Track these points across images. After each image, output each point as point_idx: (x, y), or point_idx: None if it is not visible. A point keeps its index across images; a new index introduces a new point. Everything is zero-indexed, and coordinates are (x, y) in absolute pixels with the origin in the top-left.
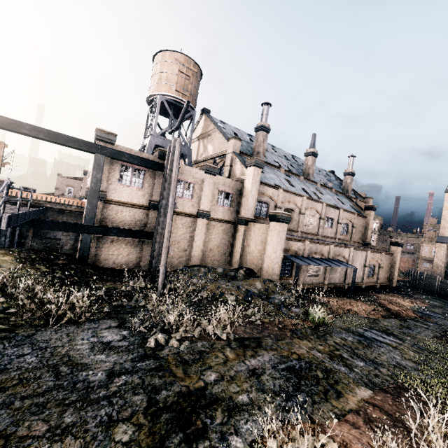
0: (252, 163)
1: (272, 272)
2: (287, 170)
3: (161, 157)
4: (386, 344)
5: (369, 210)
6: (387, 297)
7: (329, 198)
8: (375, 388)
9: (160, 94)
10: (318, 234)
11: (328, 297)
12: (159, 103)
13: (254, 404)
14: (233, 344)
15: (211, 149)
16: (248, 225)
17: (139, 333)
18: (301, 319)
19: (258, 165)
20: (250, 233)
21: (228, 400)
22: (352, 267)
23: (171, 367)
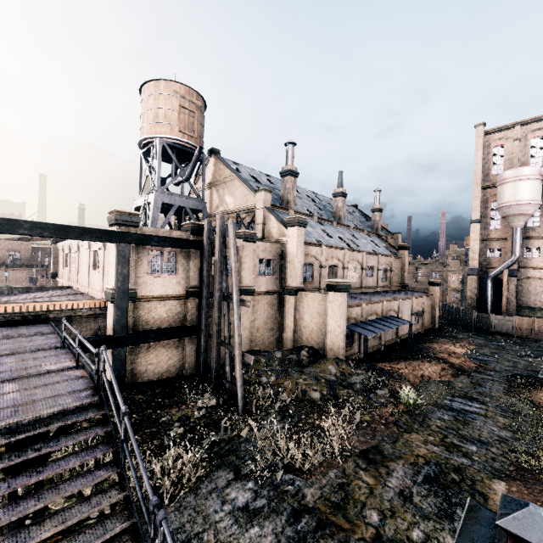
0: (294, 223)
1: (339, 348)
2: (319, 217)
3: (194, 232)
4: (476, 413)
5: (404, 250)
6: (440, 346)
7: (365, 243)
8: (502, 476)
9: (159, 137)
10: (362, 287)
11: (395, 363)
12: (160, 149)
13: (431, 538)
14: (361, 464)
15: (231, 201)
16: (298, 294)
17: (265, 480)
18: (392, 404)
19: (301, 224)
20: (302, 304)
21: (408, 541)
22: (407, 322)
23: (330, 518)
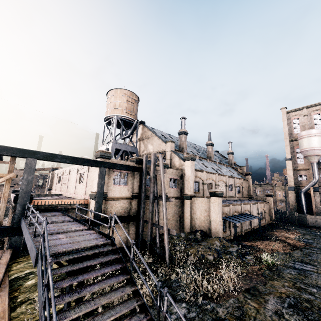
0: (188, 158)
1: (219, 231)
2: (199, 156)
3: (137, 162)
4: (311, 271)
5: (248, 175)
6: (279, 233)
7: (226, 171)
8: None
9: (116, 115)
10: (227, 197)
11: (253, 242)
12: (116, 121)
13: None
14: (247, 296)
15: (151, 147)
16: (192, 199)
17: (192, 303)
18: (258, 264)
19: (192, 159)
20: (194, 205)
21: None
22: (257, 217)
23: None
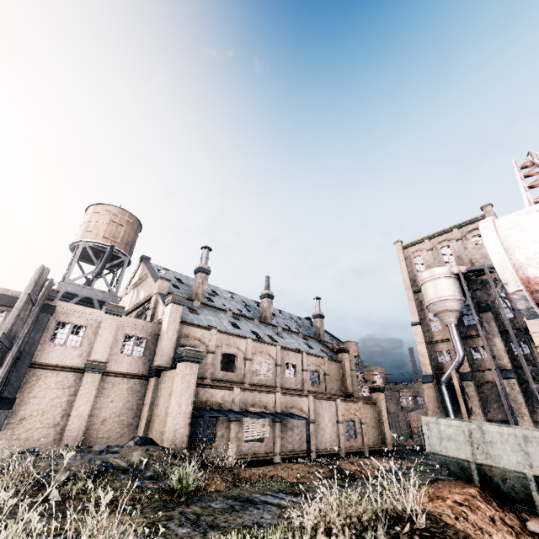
0: (170, 300)
1: (174, 436)
2: (236, 313)
3: None
4: (274, 505)
5: (342, 352)
6: (361, 459)
7: (291, 342)
8: None
9: (84, 241)
10: (275, 386)
11: (260, 466)
12: (81, 249)
13: None
14: None
15: (142, 294)
16: (161, 375)
17: None
18: (164, 492)
19: (177, 302)
20: (161, 386)
21: None
22: (303, 418)
23: None
